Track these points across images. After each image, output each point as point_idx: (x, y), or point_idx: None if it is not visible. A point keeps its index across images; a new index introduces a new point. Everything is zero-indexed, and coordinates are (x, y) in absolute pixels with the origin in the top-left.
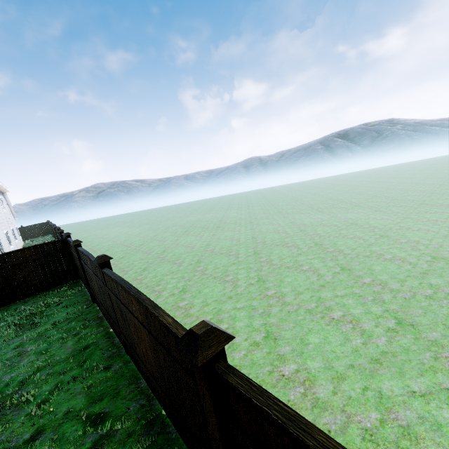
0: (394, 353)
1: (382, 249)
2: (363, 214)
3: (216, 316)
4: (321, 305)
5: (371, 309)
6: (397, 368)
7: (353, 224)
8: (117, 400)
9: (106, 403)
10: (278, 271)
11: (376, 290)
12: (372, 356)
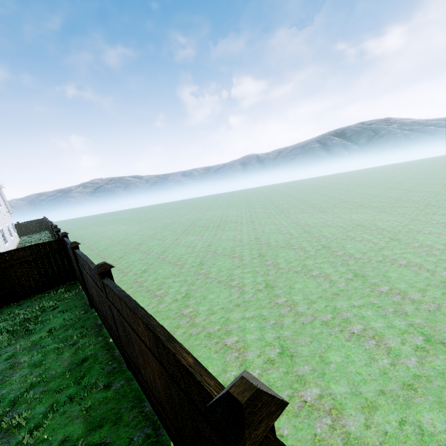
0: (428, 377)
1: (394, 253)
2: (368, 215)
3: (224, 326)
4: (338, 317)
5: (394, 322)
6: (435, 397)
7: (359, 225)
8: (119, 427)
9: (106, 431)
10: (287, 276)
11: (396, 301)
12: (403, 380)
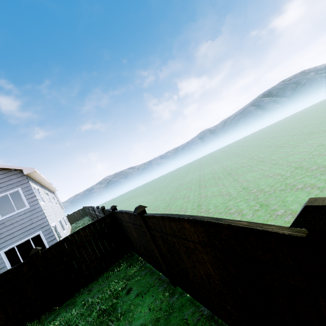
0: None
1: None
2: None
3: None
4: None
5: None
6: None
7: None
8: None
9: None
10: None
11: None
12: None
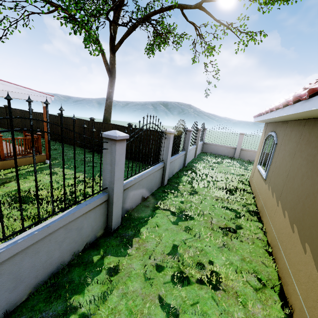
0: None
1: None
2: None
3: None
4: None
5: None
6: None
7: None
8: None
9: None
10: None
11: None
12: None
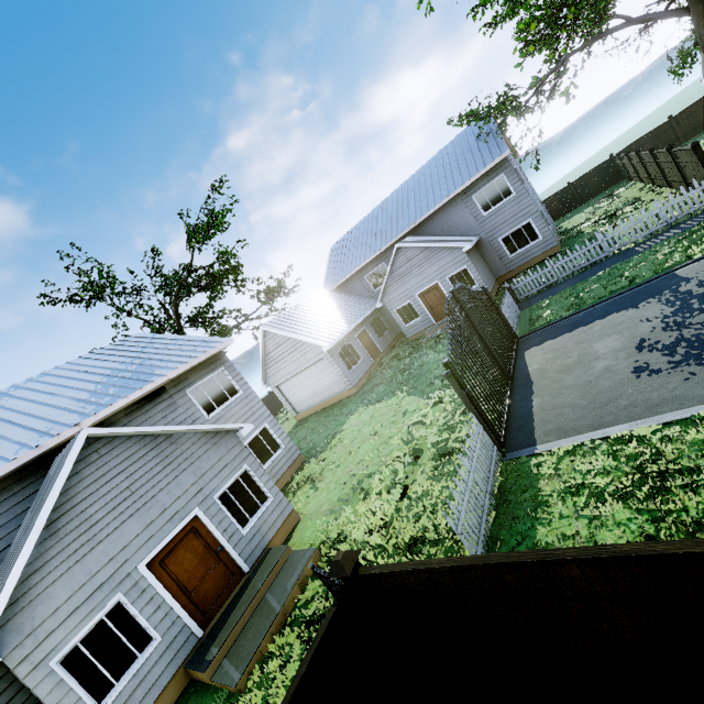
0: None
1: None
2: None
3: None
4: None
5: None
6: None
7: None
8: None
9: None
10: None
11: None
12: None
